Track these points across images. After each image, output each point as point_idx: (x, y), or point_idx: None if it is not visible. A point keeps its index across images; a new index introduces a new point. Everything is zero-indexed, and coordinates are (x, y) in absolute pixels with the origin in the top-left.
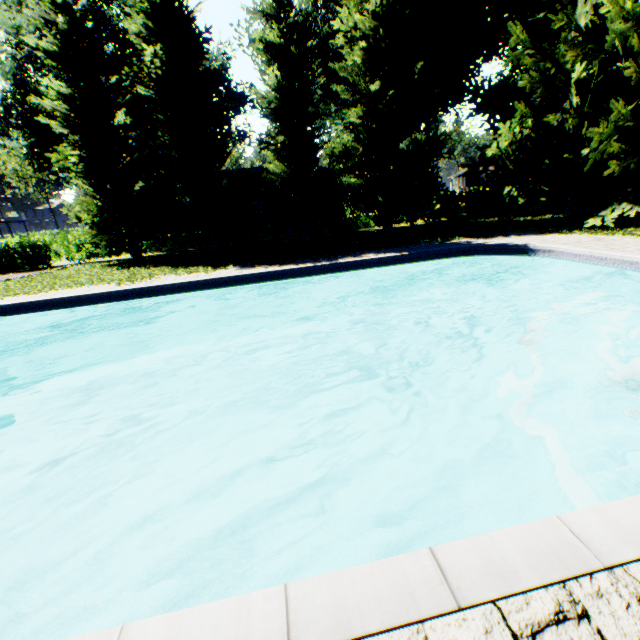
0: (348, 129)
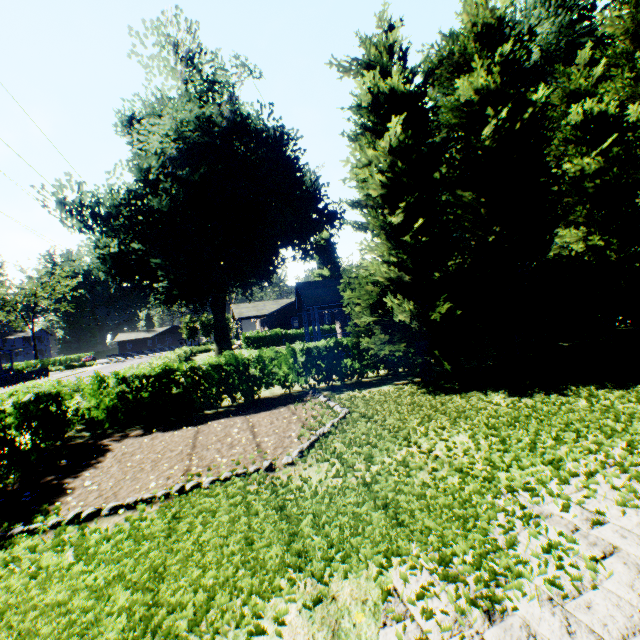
0: None
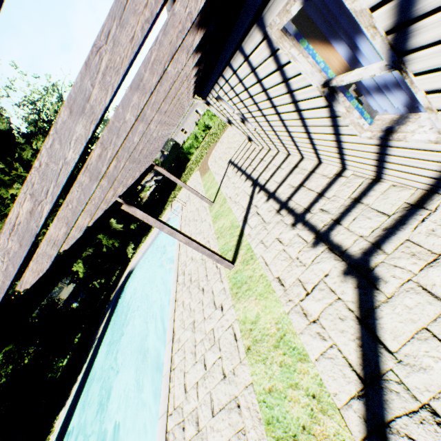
0: None
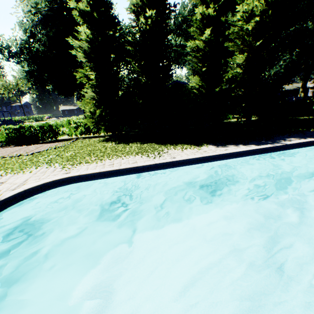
0: (242, 66)
